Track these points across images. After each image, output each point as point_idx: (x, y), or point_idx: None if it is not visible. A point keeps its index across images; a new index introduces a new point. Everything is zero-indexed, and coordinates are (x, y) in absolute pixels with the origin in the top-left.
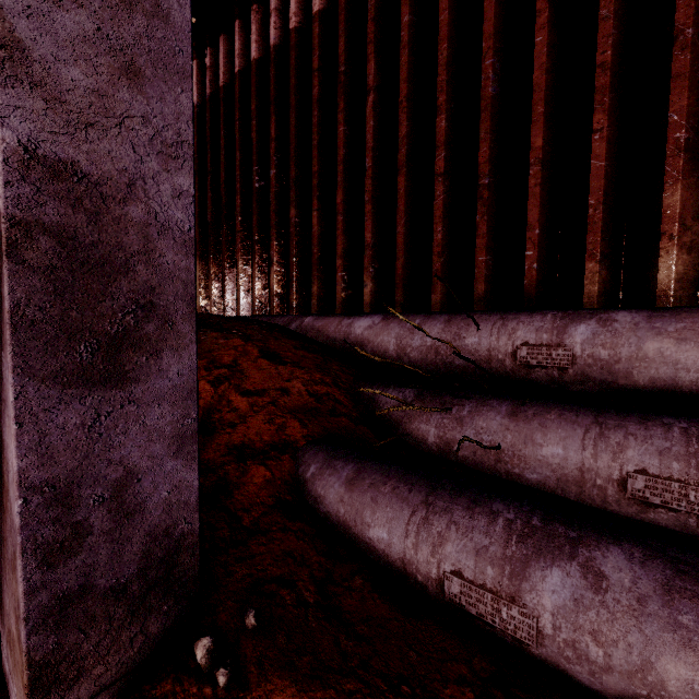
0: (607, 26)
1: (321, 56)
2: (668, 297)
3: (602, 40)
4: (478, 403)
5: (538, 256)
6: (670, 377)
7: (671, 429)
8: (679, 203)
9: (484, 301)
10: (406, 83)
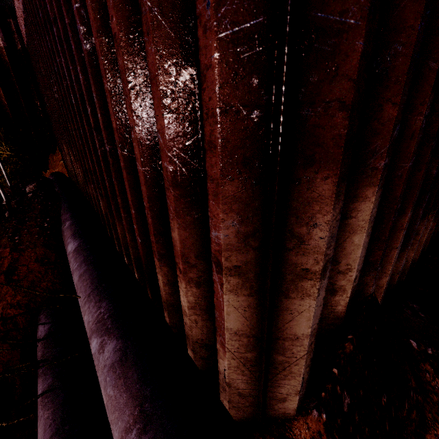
0: None
1: None
2: (187, 317)
3: None
4: (45, 369)
5: (139, 231)
6: None
7: None
8: (179, 242)
9: (131, 247)
10: (59, 20)
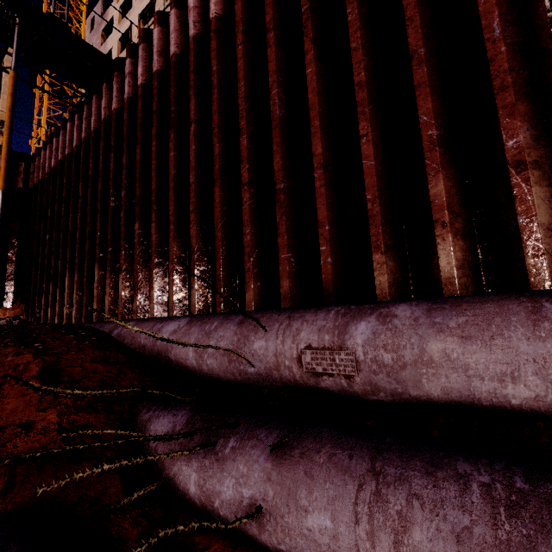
0: (358, 55)
1: (159, 101)
2: (454, 285)
3: (356, 65)
4: (245, 434)
5: (331, 250)
6: (463, 386)
7: (468, 487)
8: (444, 192)
9: (290, 298)
10: (217, 114)
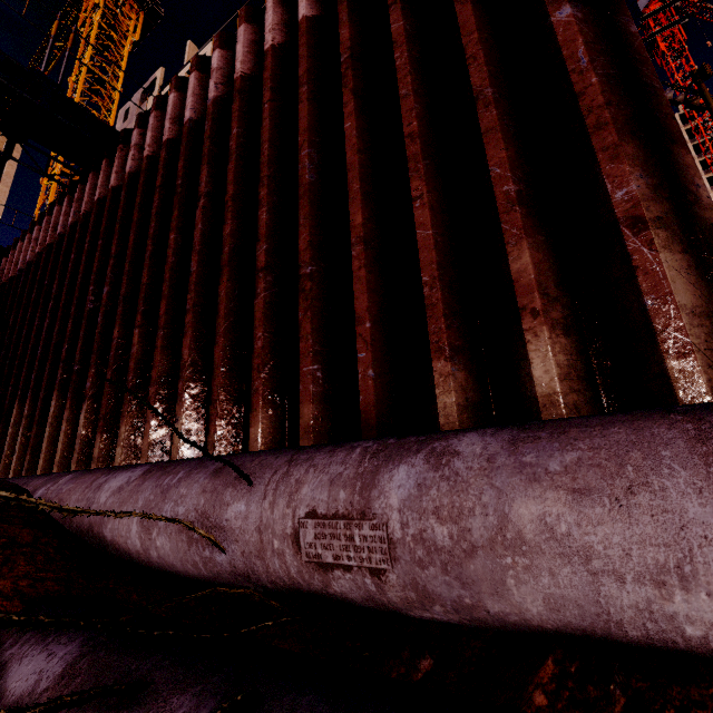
0: (409, 102)
1: (166, 175)
2: (558, 405)
3: (406, 114)
4: (150, 708)
5: (374, 358)
6: (586, 595)
7: None
8: (532, 266)
9: (313, 433)
10: (232, 184)
